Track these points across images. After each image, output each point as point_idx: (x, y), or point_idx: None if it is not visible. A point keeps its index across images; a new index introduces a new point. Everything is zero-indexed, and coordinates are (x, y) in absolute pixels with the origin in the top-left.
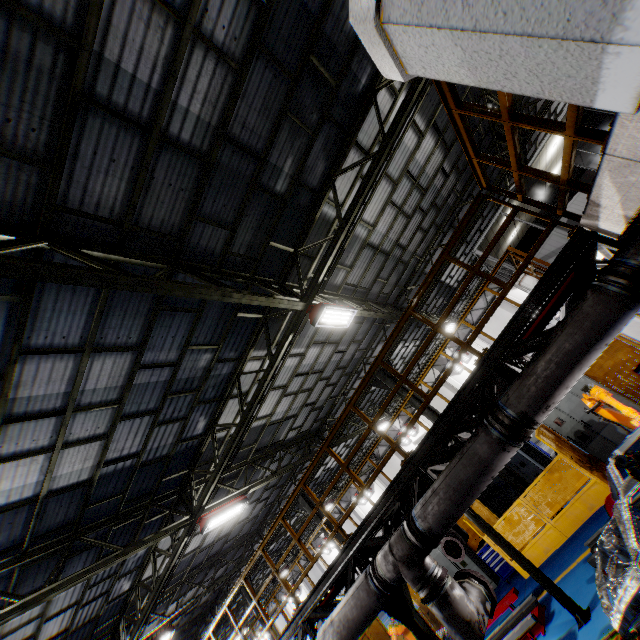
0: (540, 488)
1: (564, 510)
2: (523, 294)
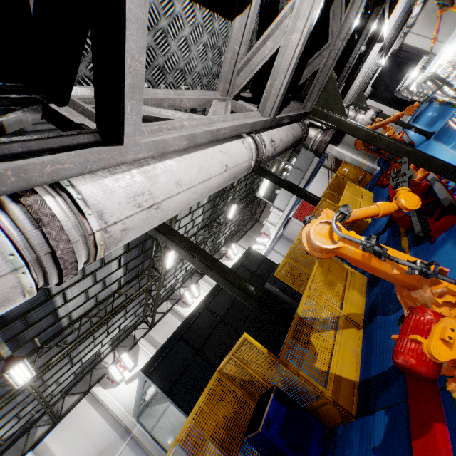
0: (349, 190)
1: (363, 197)
2: (232, 264)
